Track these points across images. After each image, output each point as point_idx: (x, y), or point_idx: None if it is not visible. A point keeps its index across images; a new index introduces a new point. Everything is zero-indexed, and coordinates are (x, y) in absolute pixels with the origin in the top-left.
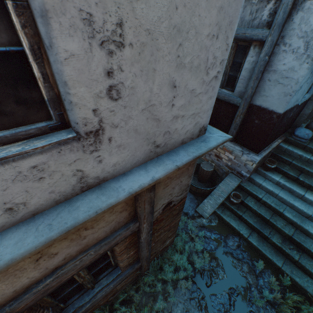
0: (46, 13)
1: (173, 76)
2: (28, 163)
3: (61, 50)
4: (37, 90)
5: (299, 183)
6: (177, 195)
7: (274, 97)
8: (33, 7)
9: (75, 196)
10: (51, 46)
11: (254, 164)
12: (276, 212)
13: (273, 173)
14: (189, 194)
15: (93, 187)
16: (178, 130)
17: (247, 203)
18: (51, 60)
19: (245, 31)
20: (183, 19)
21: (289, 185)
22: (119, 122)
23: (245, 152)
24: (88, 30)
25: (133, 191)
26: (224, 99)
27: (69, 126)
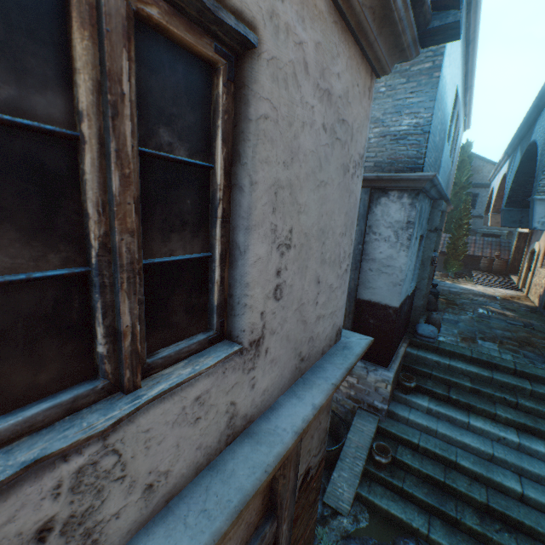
0: (252, 227)
1: (318, 271)
2: (195, 391)
3: (254, 255)
4: (205, 294)
5: (454, 403)
6: (315, 453)
7: (383, 288)
8: (240, 222)
9: (218, 456)
10: (245, 251)
11: (388, 384)
12: (447, 464)
13: (416, 395)
14: None
15: (238, 436)
16: (320, 335)
17: (402, 459)
18: (239, 264)
19: None
20: (325, 223)
21: (445, 410)
22: (277, 326)
23: (371, 368)
24: (272, 237)
25: (300, 429)
26: None
27: (225, 338)
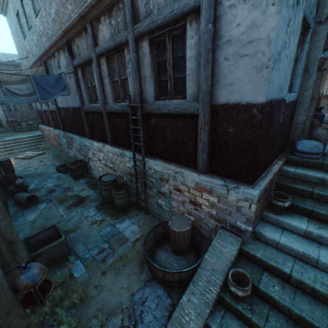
0: None
1: None
2: None
3: None
4: None
5: None
6: None
7: (243, 80)
8: None
9: None
10: None
11: (252, 204)
12: None
13: (291, 216)
14: (156, 287)
15: None
16: None
17: (266, 292)
18: None
19: (172, 8)
20: None
21: None
22: None
23: (231, 186)
24: None
25: None
26: (176, 111)
27: None
